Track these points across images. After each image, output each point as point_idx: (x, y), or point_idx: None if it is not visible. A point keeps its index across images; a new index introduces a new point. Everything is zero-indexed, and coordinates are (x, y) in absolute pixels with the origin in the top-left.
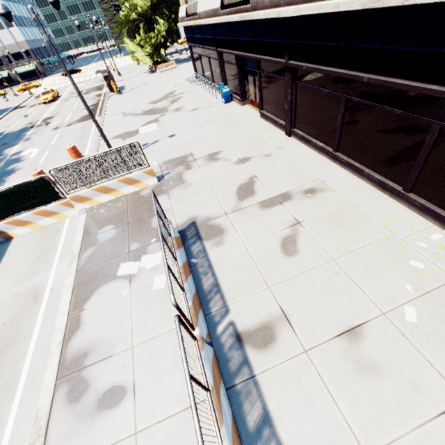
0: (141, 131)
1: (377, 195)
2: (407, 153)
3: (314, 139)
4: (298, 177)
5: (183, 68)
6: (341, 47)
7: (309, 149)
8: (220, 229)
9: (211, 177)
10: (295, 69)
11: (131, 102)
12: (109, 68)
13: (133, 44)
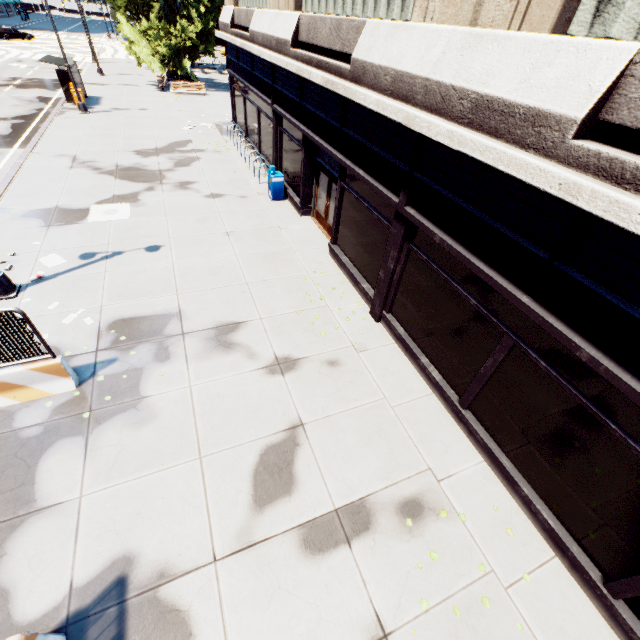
0: (93, 214)
1: (542, 553)
2: (635, 531)
3: (424, 355)
4: (389, 452)
5: (217, 100)
6: (539, 258)
7: (411, 369)
8: (185, 627)
9: (205, 402)
10: (414, 224)
11: (99, 137)
12: (69, 60)
13: (134, 32)
